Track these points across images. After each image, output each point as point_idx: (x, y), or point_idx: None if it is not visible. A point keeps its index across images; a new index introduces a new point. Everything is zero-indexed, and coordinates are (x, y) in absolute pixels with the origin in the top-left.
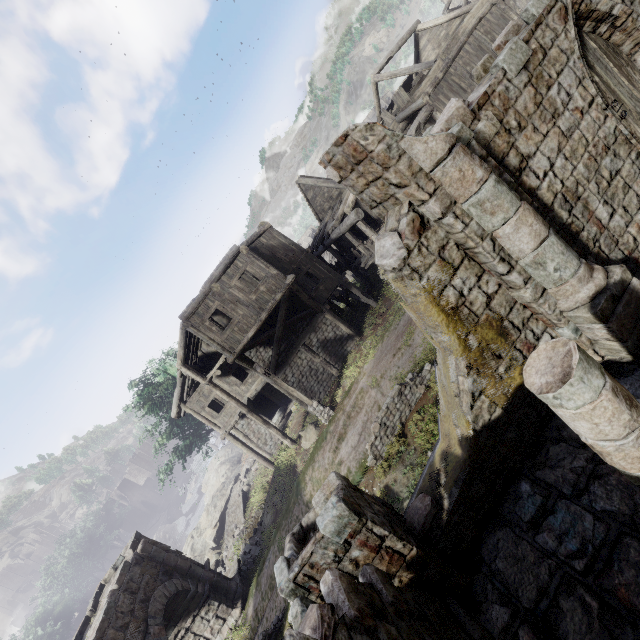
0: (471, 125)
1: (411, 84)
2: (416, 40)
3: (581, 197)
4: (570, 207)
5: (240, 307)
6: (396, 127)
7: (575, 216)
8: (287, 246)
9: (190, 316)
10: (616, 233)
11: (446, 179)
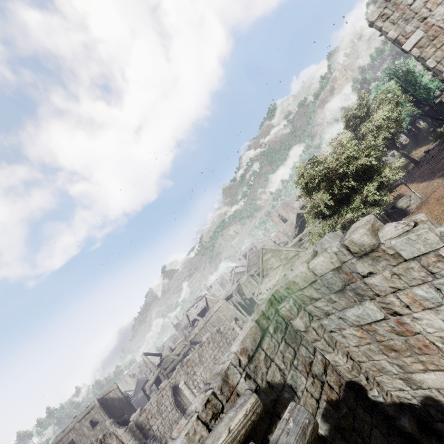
0: (139, 418)
1: (206, 309)
2: (206, 298)
3: (165, 436)
4: (161, 440)
5: (84, 438)
6: (181, 345)
7: (162, 443)
8: (121, 398)
9: (58, 442)
10: None
11: (123, 438)
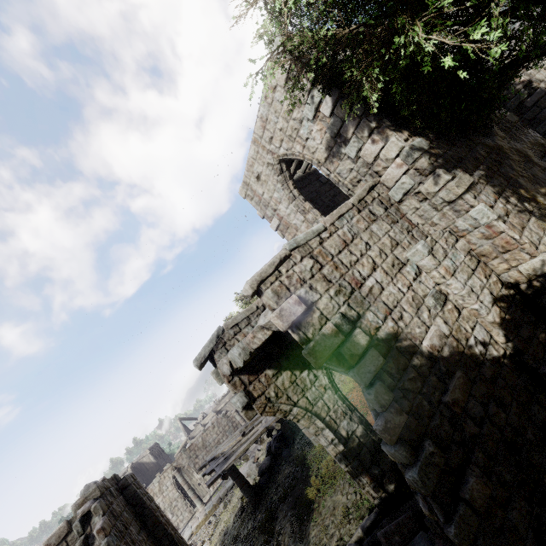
0: None
1: None
2: None
3: (165, 512)
4: None
5: None
6: (211, 415)
7: None
8: (154, 463)
9: None
10: (173, 521)
11: None
